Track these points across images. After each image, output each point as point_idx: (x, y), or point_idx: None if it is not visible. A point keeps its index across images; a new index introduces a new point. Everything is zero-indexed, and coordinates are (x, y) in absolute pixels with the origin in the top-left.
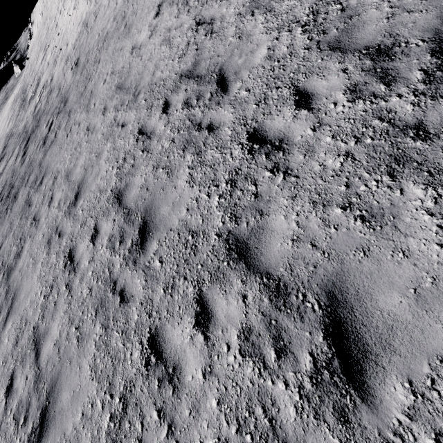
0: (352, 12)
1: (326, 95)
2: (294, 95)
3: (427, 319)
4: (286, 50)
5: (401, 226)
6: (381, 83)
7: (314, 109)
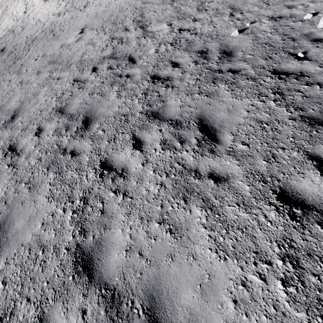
0: (190, 41)
1: (185, 63)
2: (171, 64)
3: (233, 116)
4: (164, 50)
5: (220, 95)
6: (205, 60)
7: (181, 67)
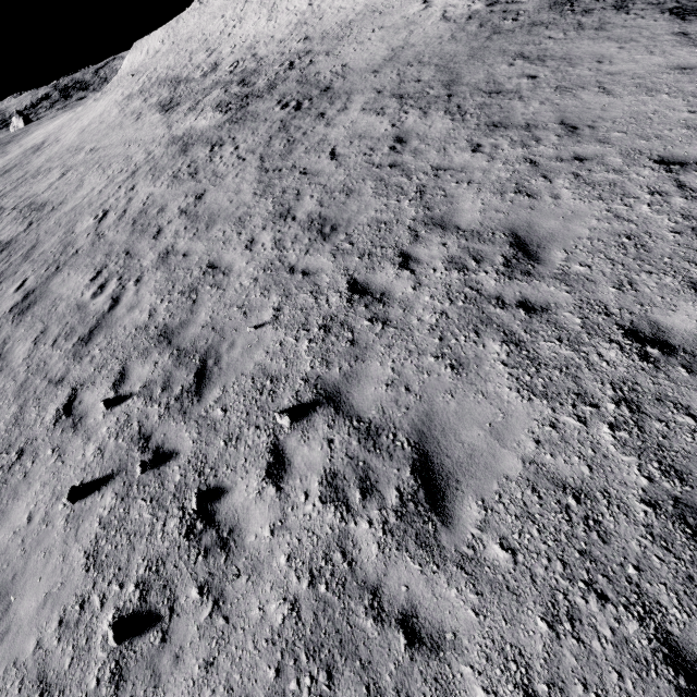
0: None
1: None
2: None
3: None
4: None
5: None
6: None
7: None
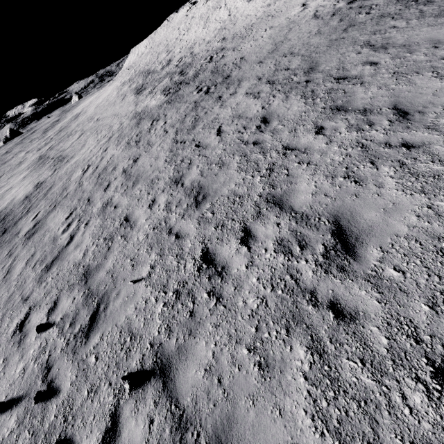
0: None
1: None
2: None
3: None
4: None
5: None
6: None
7: None
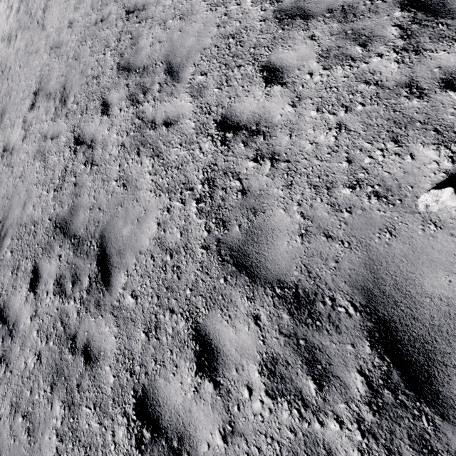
0: (256, 202)
1: (236, 362)
2: (193, 340)
3: None
4: (179, 238)
5: None
6: (308, 374)
7: (222, 387)
